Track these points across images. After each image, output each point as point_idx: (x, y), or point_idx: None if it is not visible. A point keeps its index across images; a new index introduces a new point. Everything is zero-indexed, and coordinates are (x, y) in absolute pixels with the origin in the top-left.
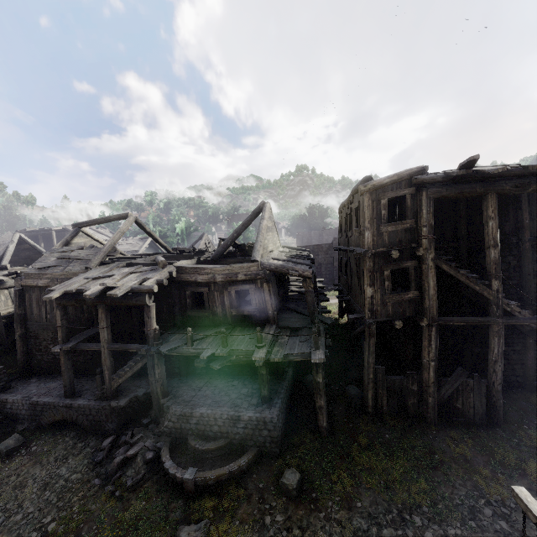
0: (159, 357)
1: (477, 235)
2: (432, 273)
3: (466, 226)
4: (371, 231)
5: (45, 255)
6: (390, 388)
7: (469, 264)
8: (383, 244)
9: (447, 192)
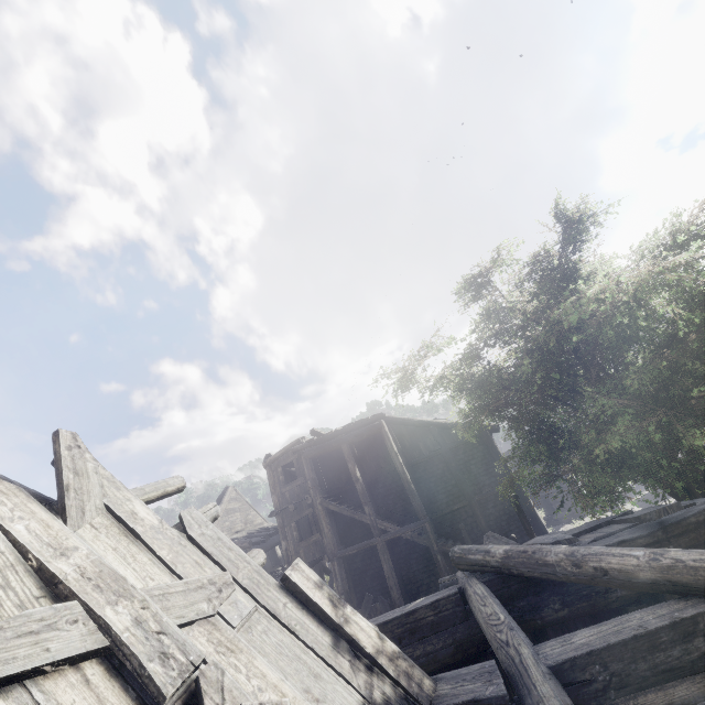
0: None
1: (371, 470)
2: (322, 514)
3: (362, 466)
4: (276, 494)
5: None
6: None
7: (374, 496)
8: (286, 502)
9: (316, 452)
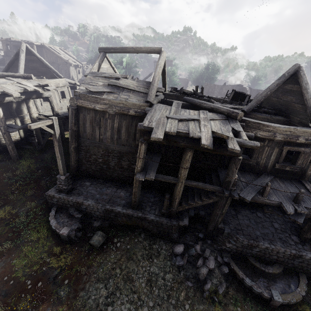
0: (231, 199)
1: None
2: None
3: None
4: None
5: (89, 77)
6: None
7: None
8: None
9: None
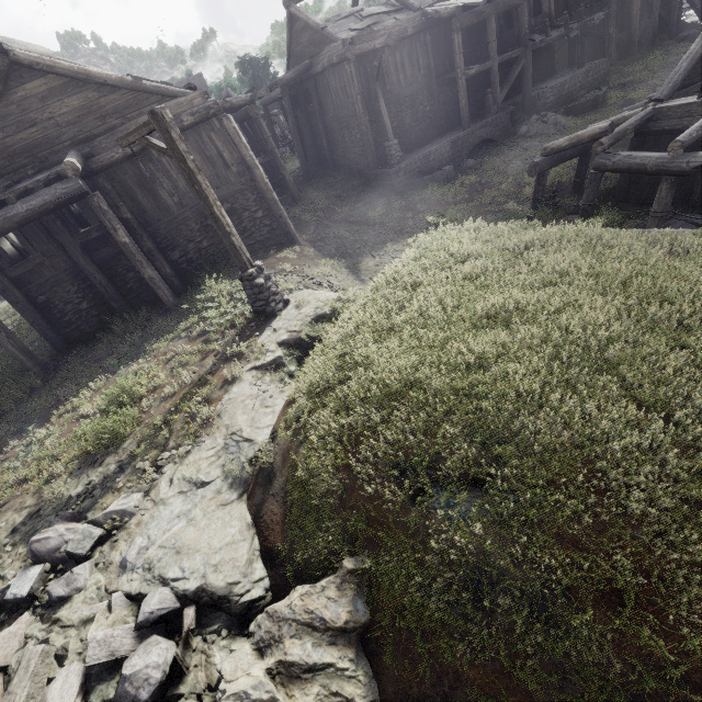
0: (531, 55)
1: None
2: None
3: None
4: None
5: (332, 26)
6: (618, 44)
7: None
8: None
9: None
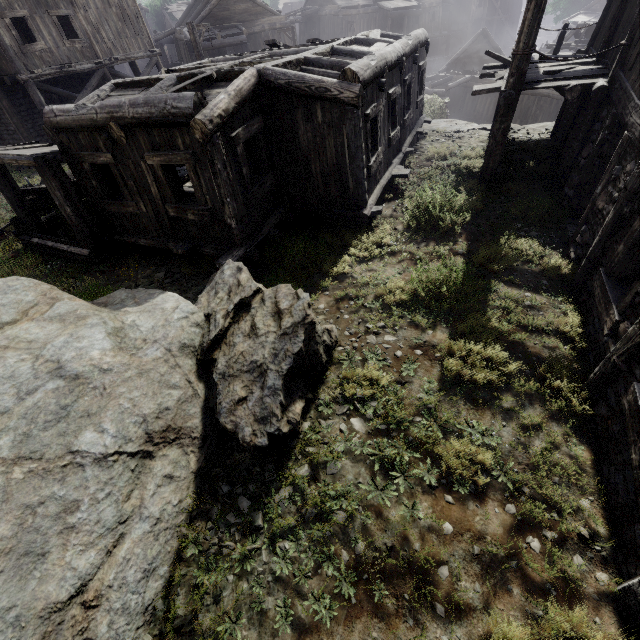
0: None
1: None
2: None
3: None
4: None
5: None
6: None
7: None
8: None
9: None
